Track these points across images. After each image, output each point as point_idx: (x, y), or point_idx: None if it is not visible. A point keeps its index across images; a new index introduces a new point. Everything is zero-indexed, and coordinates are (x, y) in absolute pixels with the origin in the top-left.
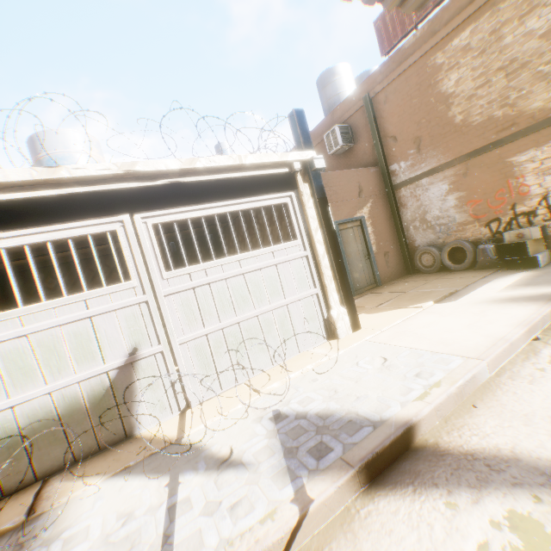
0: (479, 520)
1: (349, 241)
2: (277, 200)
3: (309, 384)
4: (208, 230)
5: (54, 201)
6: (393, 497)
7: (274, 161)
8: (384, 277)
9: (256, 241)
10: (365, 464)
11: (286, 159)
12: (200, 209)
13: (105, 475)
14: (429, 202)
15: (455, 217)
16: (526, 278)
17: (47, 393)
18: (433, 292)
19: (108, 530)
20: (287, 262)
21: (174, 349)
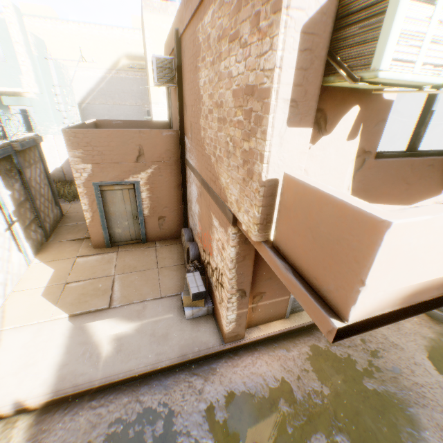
0: None
1: (115, 201)
2: None
3: None
4: None
5: None
6: None
7: None
8: (153, 236)
9: None
10: None
11: None
12: None
13: None
14: (192, 196)
15: (197, 224)
16: (146, 332)
17: None
18: (103, 296)
19: None
20: None
21: None
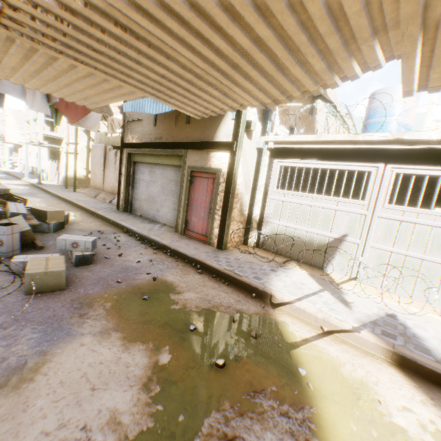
0: (425, 413)
1: None
2: None
3: (439, 328)
4: None
5: (349, 151)
6: (399, 375)
7: None
8: None
9: None
10: (401, 355)
11: None
12: None
13: (306, 271)
14: None
15: None
16: None
17: (306, 231)
18: None
19: (296, 282)
20: None
21: (365, 247)
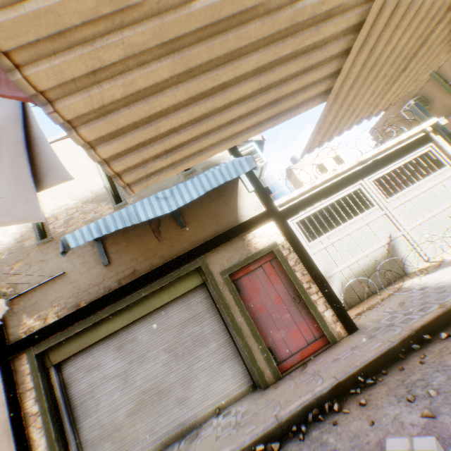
0: None
1: None
2: (423, 150)
3: None
4: (343, 198)
5: (336, 183)
6: None
7: (415, 132)
8: None
9: (396, 186)
10: None
11: (420, 129)
12: (387, 168)
13: (417, 277)
14: None
15: None
16: None
17: (365, 256)
18: None
19: None
20: (445, 179)
21: (407, 232)
